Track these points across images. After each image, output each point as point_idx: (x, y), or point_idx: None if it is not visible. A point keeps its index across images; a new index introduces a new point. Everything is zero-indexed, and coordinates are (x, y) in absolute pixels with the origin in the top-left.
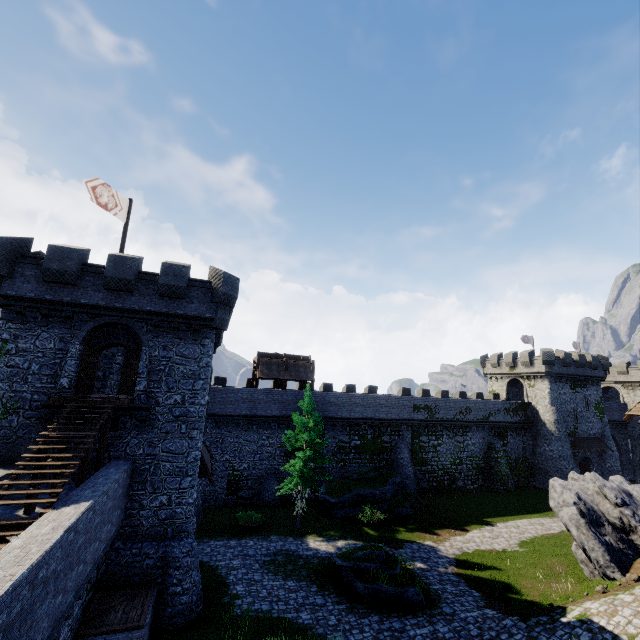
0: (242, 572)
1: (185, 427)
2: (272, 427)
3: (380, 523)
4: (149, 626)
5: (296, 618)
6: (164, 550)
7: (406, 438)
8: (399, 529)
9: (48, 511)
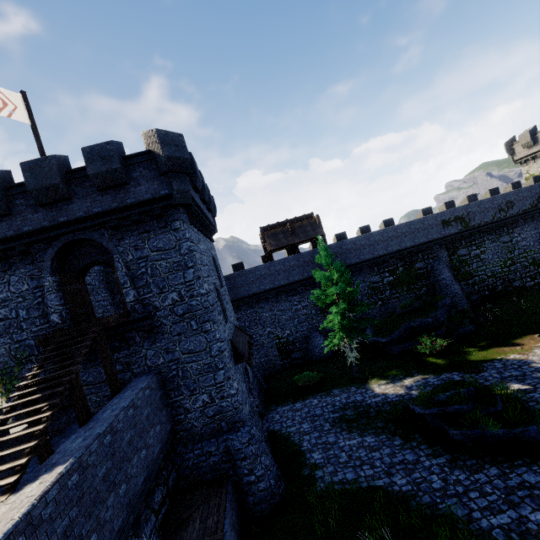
0: (314, 436)
1: (195, 323)
2: (299, 291)
3: (443, 349)
4: (233, 524)
5: (390, 485)
6: (224, 445)
7: (442, 258)
8: (468, 350)
9: (0, 501)
